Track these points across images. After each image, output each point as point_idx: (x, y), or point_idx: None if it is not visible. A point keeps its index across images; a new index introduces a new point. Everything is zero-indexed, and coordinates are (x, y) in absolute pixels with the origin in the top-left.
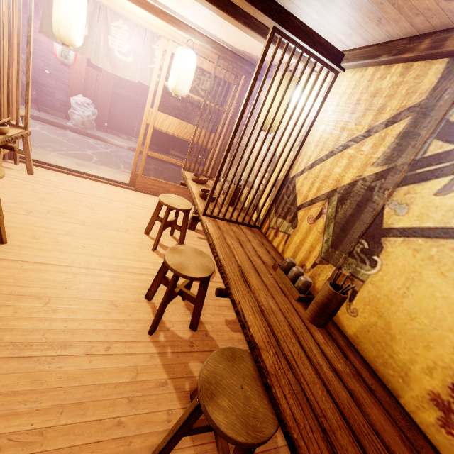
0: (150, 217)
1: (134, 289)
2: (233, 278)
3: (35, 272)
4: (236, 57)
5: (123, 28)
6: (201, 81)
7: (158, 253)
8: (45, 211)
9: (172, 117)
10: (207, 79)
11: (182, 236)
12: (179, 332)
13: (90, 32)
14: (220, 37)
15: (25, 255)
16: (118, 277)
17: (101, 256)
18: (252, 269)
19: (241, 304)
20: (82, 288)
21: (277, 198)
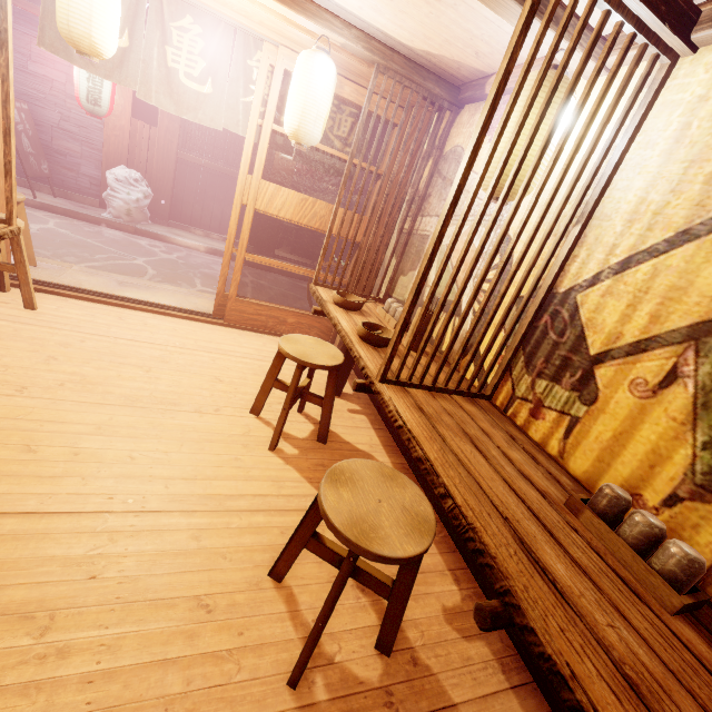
0: (256, 376)
1: (244, 555)
2: (513, 567)
3: (21, 541)
4: (411, 65)
5: (193, 30)
6: (336, 123)
7: (282, 455)
8: (53, 384)
9: (287, 189)
10: (347, 119)
11: (326, 416)
12: (354, 664)
13: (133, 40)
14: (381, 28)
15: (3, 497)
16: (207, 527)
17: (170, 477)
18: (533, 524)
19: (579, 678)
20: (130, 570)
21: (528, 337)
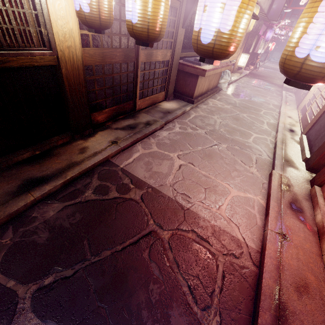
0: None
1: None
2: None
3: None
4: None
5: None
6: None
7: None
8: None
9: None
10: None
11: None
12: None
13: None
14: None
15: None
16: None
17: None
18: None
19: None
20: None
21: None
